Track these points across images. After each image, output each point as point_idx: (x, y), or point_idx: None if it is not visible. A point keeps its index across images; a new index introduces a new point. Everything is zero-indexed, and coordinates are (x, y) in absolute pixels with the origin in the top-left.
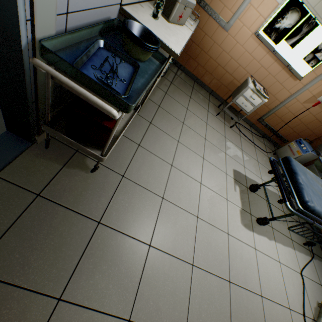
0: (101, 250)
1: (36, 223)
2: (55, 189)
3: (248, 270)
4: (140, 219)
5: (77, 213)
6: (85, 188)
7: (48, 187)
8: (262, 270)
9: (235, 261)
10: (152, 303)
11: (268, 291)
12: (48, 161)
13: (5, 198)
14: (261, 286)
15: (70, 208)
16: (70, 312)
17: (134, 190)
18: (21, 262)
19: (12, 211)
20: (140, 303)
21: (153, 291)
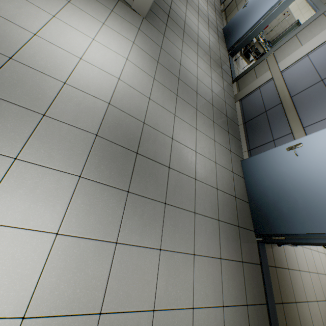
0: (293, 280)
1: (280, 278)
2: (276, 261)
3: (319, 264)
4: (293, 260)
5: (283, 268)
6: (279, 255)
7: (274, 261)
8: (322, 261)
9: (315, 262)
10: (308, 293)
11: (325, 270)
12: (268, 248)
13: (272, 273)
14: (323, 269)
15: (281, 267)
16: (298, 305)
17: (286, 246)
18: (285, 294)
19: (275, 277)
20: (306, 294)
21: (306, 288)
